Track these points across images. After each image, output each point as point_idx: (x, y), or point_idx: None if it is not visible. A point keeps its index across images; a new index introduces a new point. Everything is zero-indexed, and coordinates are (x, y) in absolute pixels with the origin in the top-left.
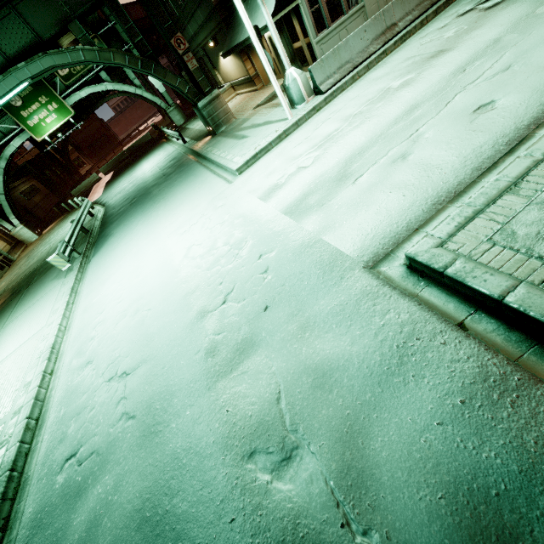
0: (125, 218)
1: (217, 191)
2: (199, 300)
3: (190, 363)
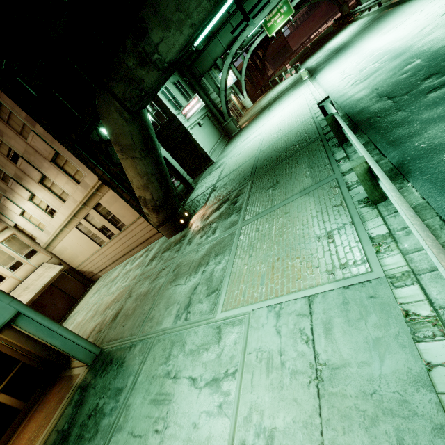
0: (334, 57)
1: (425, 1)
2: (421, 27)
3: (420, 37)
